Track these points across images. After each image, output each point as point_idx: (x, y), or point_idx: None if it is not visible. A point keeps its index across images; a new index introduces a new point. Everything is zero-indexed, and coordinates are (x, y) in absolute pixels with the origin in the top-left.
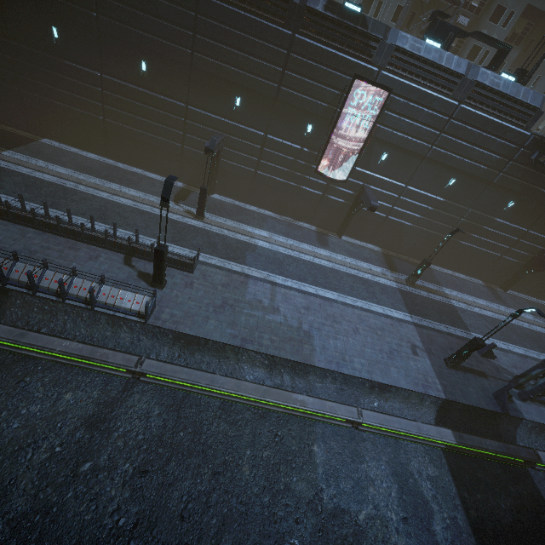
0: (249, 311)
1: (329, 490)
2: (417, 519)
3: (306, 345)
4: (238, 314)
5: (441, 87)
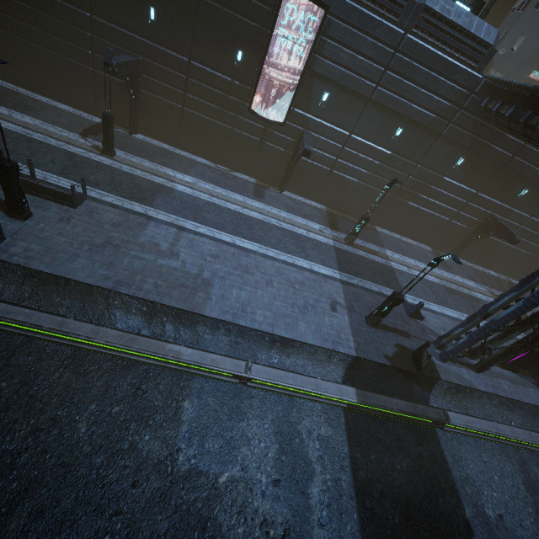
0: (137, 253)
1: (189, 450)
2: (293, 481)
3: (200, 293)
4: (121, 255)
5: (386, 10)
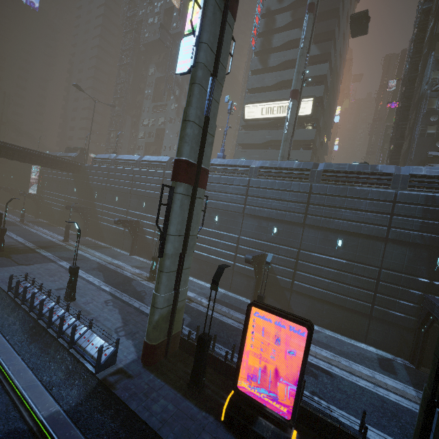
0: None
1: None
2: None
3: None
4: None
5: None
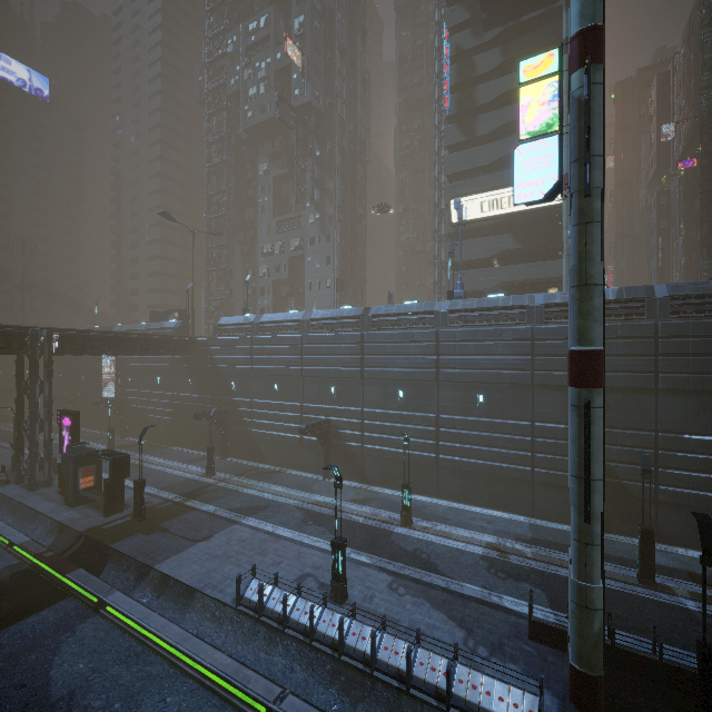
0: None
1: None
2: None
3: None
4: None
5: None
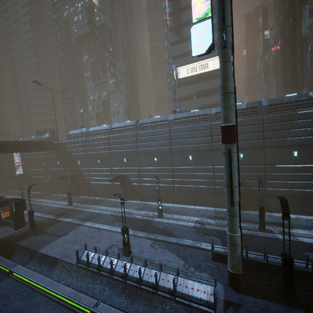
0: None
1: None
2: None
3: None
4: None
5: None
